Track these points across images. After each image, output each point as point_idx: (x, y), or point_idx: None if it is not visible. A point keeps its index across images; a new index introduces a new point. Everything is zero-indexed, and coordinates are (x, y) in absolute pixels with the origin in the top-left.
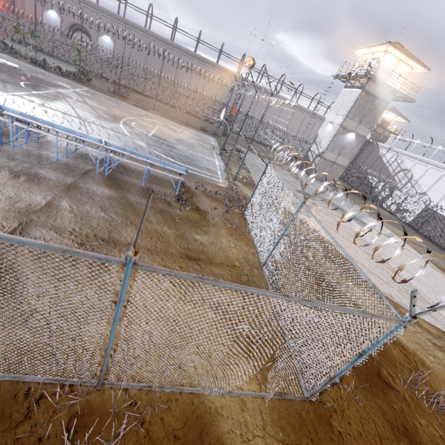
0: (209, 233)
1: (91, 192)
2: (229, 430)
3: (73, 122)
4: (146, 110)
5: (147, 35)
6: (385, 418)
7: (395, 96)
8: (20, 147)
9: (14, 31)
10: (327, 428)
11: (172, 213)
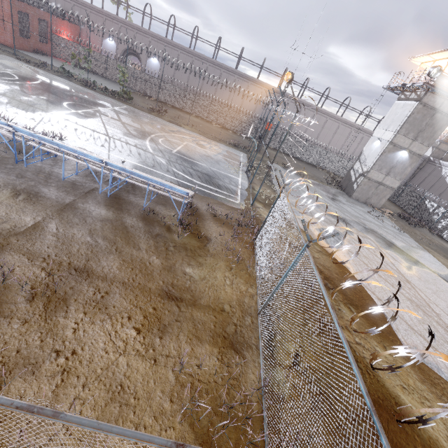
0: (204, 265)
1: (86, 213)
2: None
3: (99, 139)
4: (179, 126)
5: (190, 55)
6: None
7: None
8: (35, 164)
9: (72, 58)
10: None
11: (168, 239)
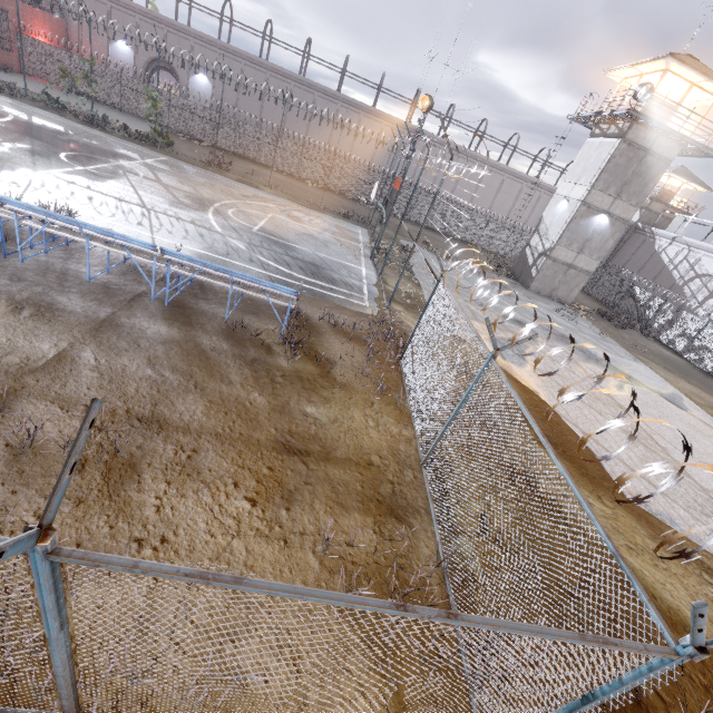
0: (332, 401)
1: (137, 333)
2: None
3: (131, 213)
4: (256, 188)
5: (262, 69)
6: None
7: (683, 148)
8: (35, 258)
9: (62, 76)
10: None
11: (271, 365)
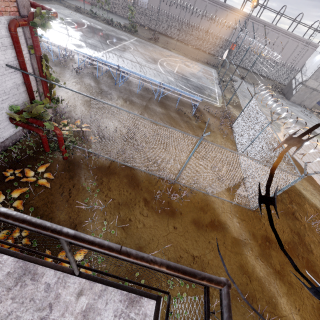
0: (211, 136)
1: (154, 110)
2: (217, 207)
3: (136, 66)
4: (170, 51)
5: None
6: (289, 227)
7: None
8: (121, 85)
9: (97, 2)
10: (258, 220)
11: (191, 123)
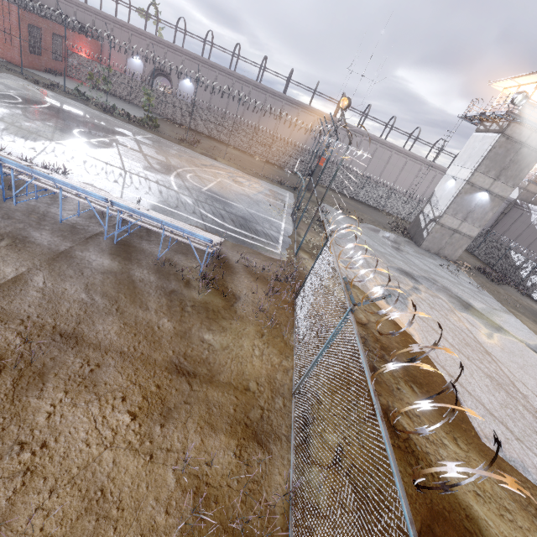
0: (228, 330)
1: (84, 264)
2: None
3: (112, 173)
4: (214, 160)
5: (230, 77)
6: None
7: None
8: (27, 202)
9: (89, 78)
10: None
11: (185, 296)
